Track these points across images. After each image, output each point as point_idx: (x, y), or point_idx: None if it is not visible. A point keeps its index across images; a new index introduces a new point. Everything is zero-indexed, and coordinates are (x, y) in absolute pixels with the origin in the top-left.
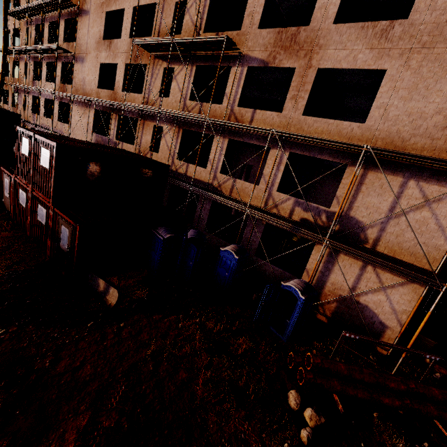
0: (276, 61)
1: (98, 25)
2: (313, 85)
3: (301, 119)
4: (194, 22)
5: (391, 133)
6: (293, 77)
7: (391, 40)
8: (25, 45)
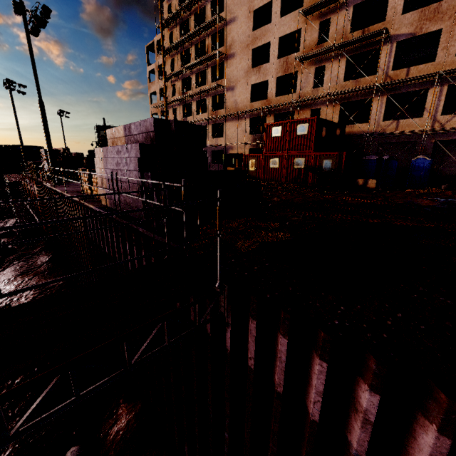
0: (423, 30)
1: (245, 60)
2: None
3: (454, 60)
4: (339, 29)
5: None
6: (441, 35)
7: None
8: (172, 96)
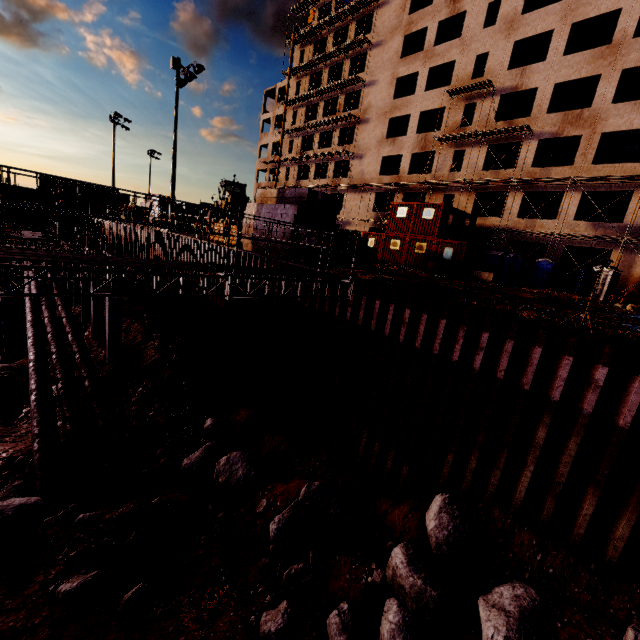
0: (565, 133)
1: (380, 129)
2: (598, 144)
3: (590, 167)
4: (484, 116)
5: None
6: (581, 142)
7: None
8: (288, 154)
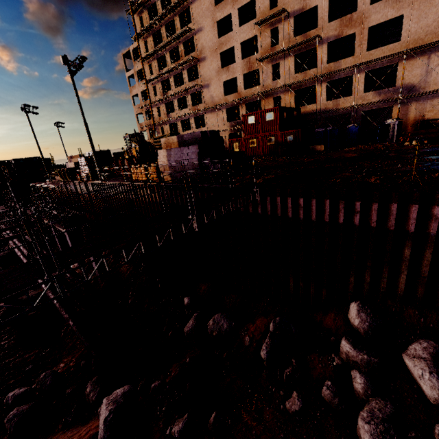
0: (344, 34)
1: (215, 62)
2: (368, 36)
3: (366, 54)
4: (286, 35)
5: (415, 39)
6: (356, 37)
7: (402, 1)
8: (154, 97)
